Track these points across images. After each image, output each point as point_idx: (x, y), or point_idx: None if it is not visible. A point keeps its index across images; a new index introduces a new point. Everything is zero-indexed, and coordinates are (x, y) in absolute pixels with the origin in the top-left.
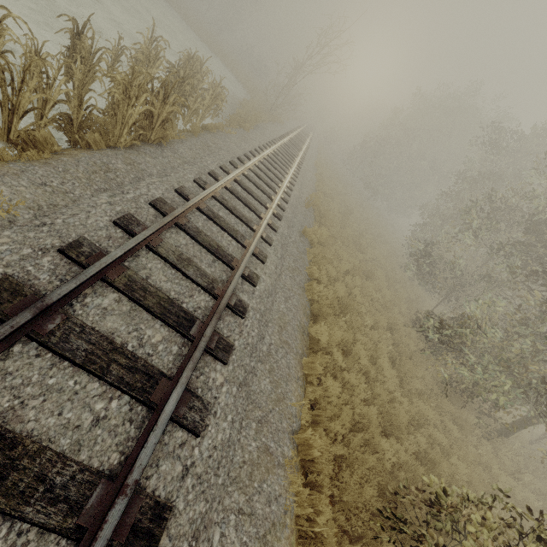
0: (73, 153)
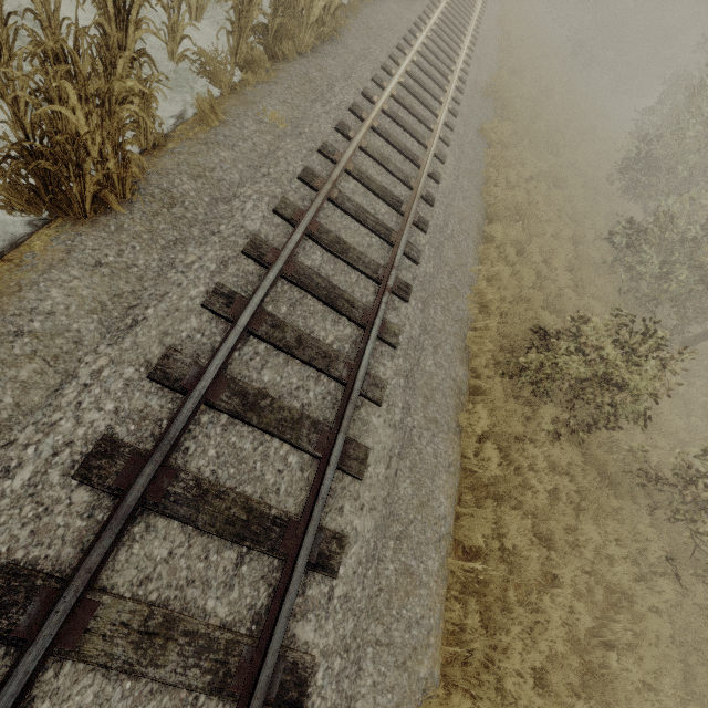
0: (280, 67)
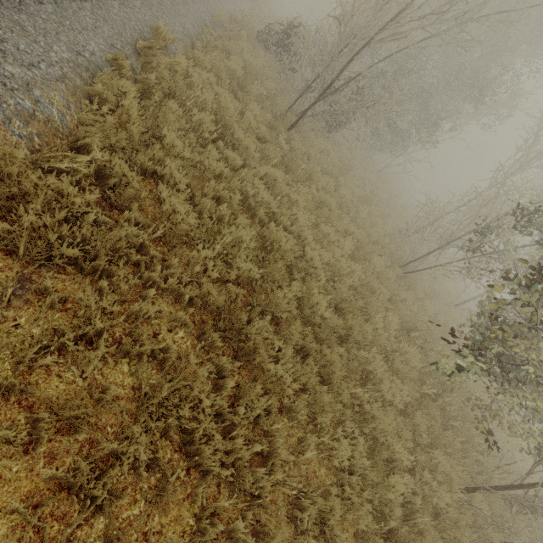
0: None
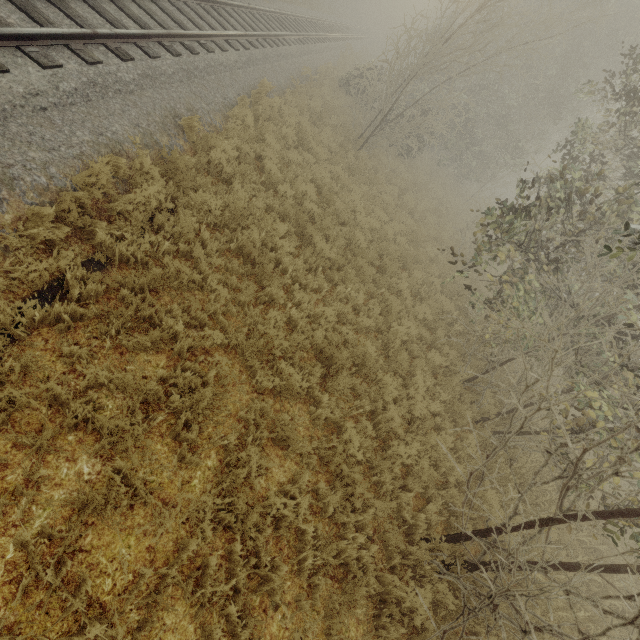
0: None
